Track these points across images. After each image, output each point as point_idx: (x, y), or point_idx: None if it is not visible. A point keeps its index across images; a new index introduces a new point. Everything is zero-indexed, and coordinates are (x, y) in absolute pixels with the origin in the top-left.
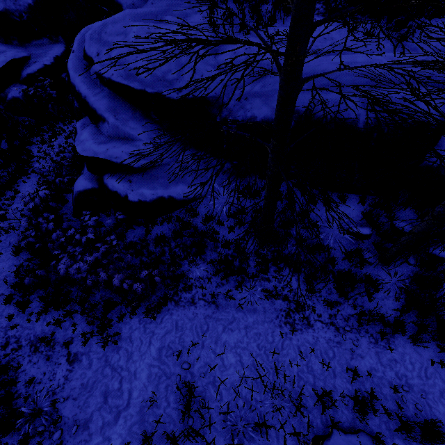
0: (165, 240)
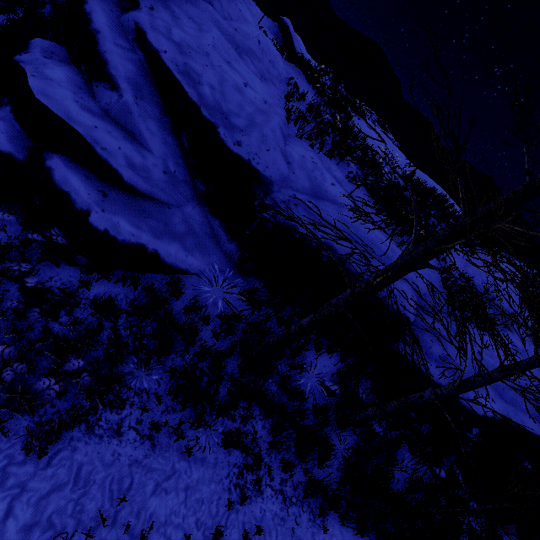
0: (114, 311)
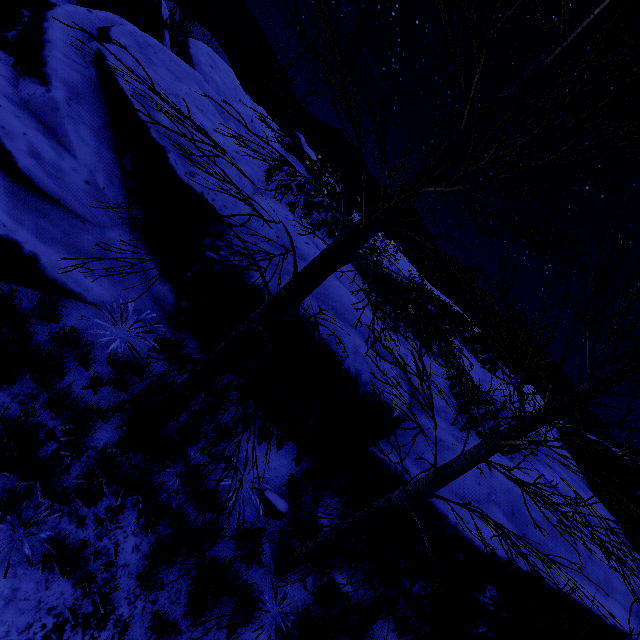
0: None
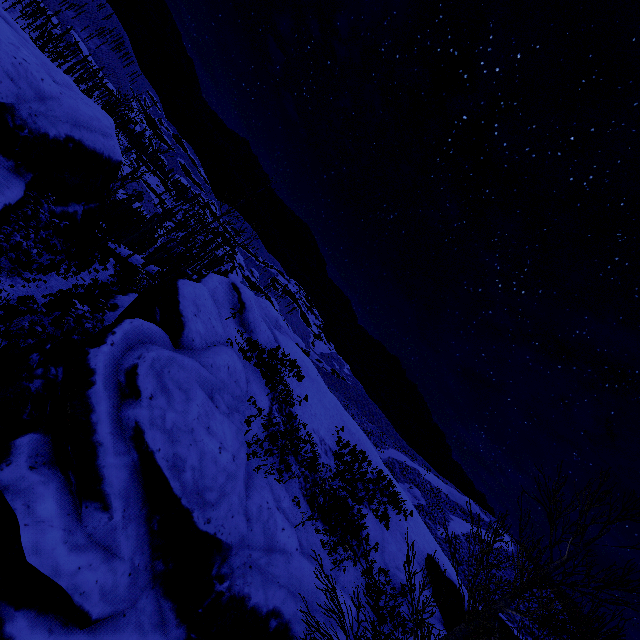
0: None
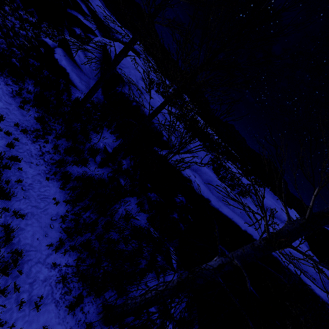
0: (41, 73)
